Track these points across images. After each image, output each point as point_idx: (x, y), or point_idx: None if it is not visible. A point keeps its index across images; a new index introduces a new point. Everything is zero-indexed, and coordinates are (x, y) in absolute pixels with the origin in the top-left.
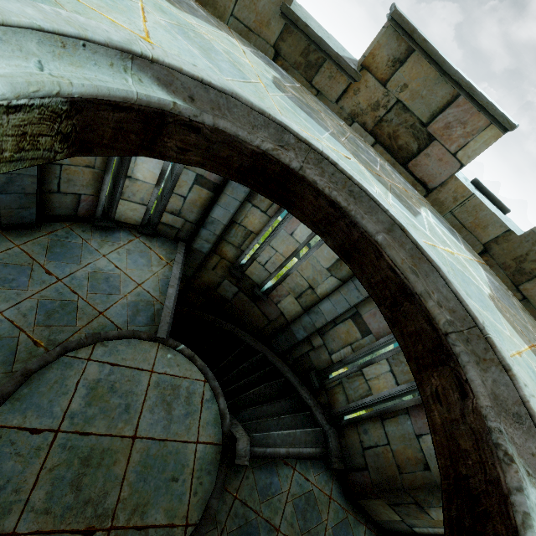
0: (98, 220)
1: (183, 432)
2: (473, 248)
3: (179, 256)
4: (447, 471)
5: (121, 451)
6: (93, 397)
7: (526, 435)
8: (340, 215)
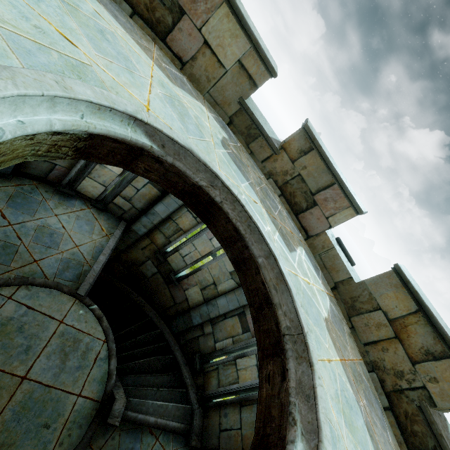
0: (62, 186)
1: (70, 383)
2: (328, 283)
3: (118, 232)
4: (259, 430)
5: (6, 388)
6: (0, 332)
7: (309, 409)
8: (239, 238)
